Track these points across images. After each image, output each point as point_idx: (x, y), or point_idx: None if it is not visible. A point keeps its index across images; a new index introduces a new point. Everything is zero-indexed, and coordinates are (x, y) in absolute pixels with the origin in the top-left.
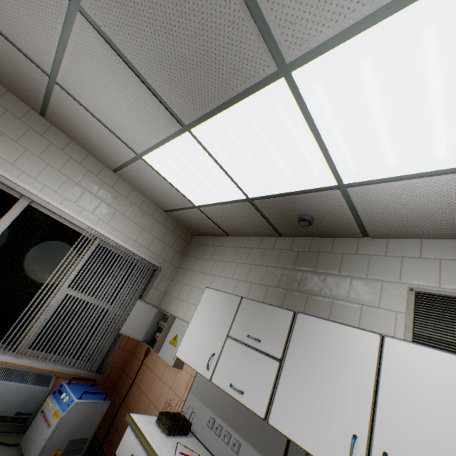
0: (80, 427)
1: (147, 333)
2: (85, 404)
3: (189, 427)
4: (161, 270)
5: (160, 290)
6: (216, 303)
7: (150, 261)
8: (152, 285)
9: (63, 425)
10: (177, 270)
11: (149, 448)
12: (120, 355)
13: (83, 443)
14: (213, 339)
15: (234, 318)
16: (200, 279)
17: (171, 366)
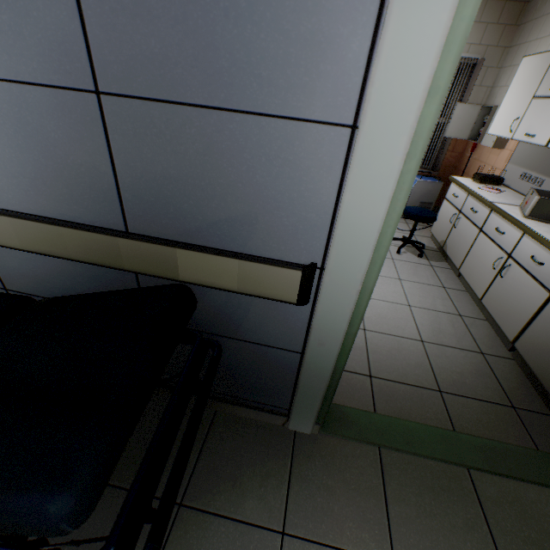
0: (425, 196)
1: (470, 132)
2: (424, 183)
3: (500, 181)
4: (483, 62)
5: (485, 86)
6: (529, 71)
7: (465, 57)
8: (473, 84)
9: (413, 193)
10: (507, 52)
11: (461, 185)
12: (450, 157)
13: (429, 206)
14: (519, 107)
15: (543, 77)
16: (534, 50)
17: (493, 151)
